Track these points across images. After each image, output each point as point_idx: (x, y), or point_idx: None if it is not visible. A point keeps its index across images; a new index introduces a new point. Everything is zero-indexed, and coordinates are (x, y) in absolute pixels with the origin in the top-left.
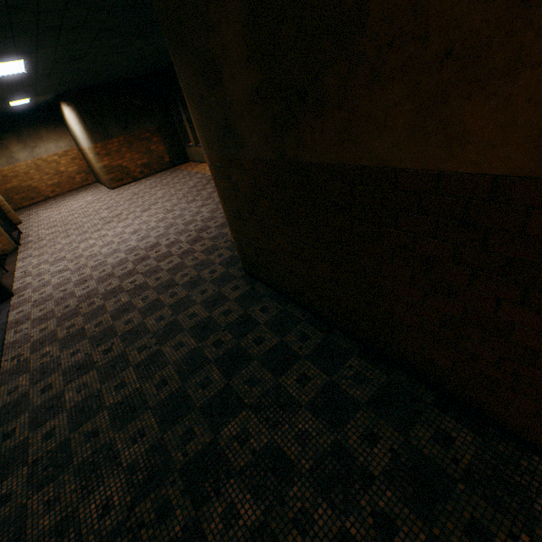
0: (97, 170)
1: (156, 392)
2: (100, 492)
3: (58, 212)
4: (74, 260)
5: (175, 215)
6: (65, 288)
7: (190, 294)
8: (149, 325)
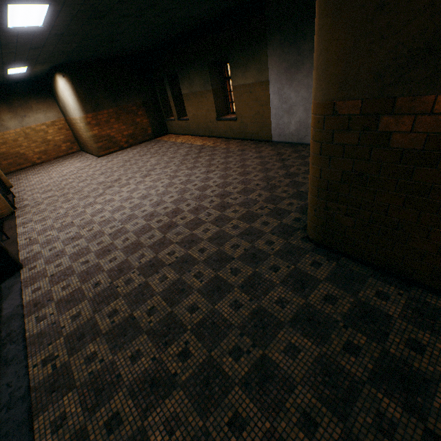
0: (86, 139)
1: None
2: None
3: (49, 177)
4: (85, 226)
5: (182, 180)
6: (86, 259)
7: (258, 271)
8: (226, 315)
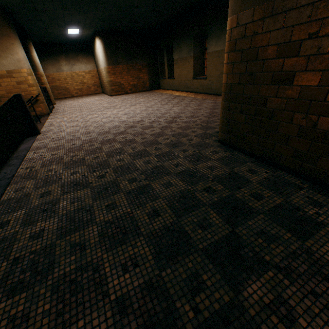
0: (105, 83)
1: (148, 220)
2: (77, 328)
3: (77, 102)
4: (83, 122)
5: (154, 109)
6: (74, 134)
7: (173, 150)
8: (138, 165)
